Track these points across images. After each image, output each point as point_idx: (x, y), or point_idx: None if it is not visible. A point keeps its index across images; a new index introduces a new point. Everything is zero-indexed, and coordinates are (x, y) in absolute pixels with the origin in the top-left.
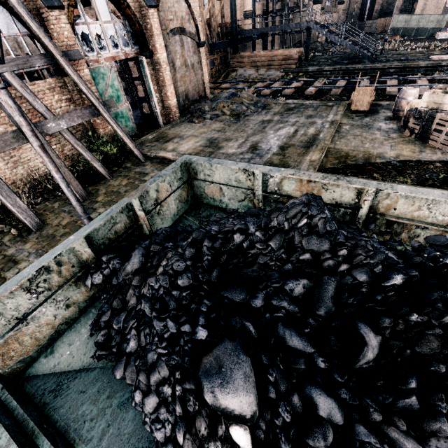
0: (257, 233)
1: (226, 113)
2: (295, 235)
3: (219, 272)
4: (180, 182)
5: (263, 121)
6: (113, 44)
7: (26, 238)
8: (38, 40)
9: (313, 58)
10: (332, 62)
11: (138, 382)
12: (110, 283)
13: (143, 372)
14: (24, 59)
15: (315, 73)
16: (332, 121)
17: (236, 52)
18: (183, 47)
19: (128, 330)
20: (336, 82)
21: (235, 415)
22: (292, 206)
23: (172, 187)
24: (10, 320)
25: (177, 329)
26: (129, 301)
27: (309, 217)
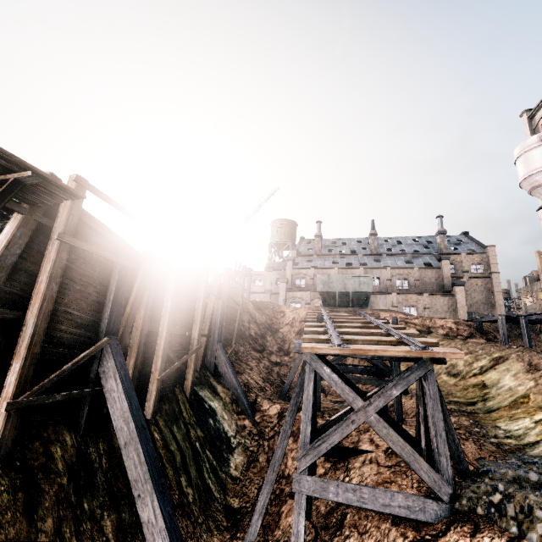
0: None
1: None
2: None
3: None
4: None
5: None
6: None
7: None
8: None
9: None
10: None
11: None
12: None
13: None
14: None
15: None
16: None
17: None
18: None
19: None
20: None
21: None
22: None
23: None
24: None
25: None
26: None
27: None
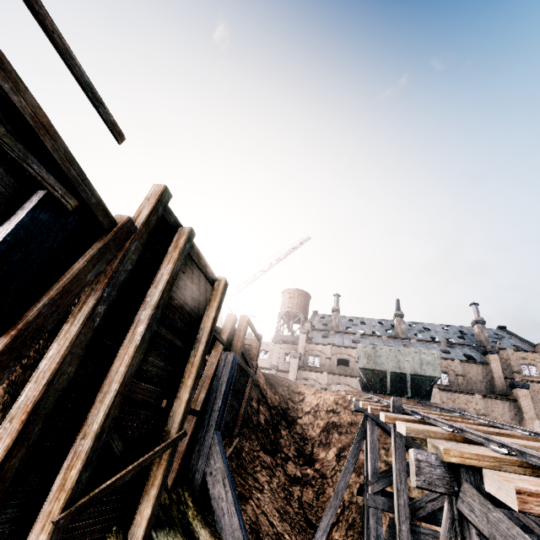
0: None
1: None
2: None
3: None
4: None
5: None
6: None
7: None
8: None
9: None
10: None
11: None
12: None
13: None
14: None
15: None
16: None
17: None
18: None
19: None
20: None
21: None
22: None
23: None
24: None
25: None
26: None
27: None
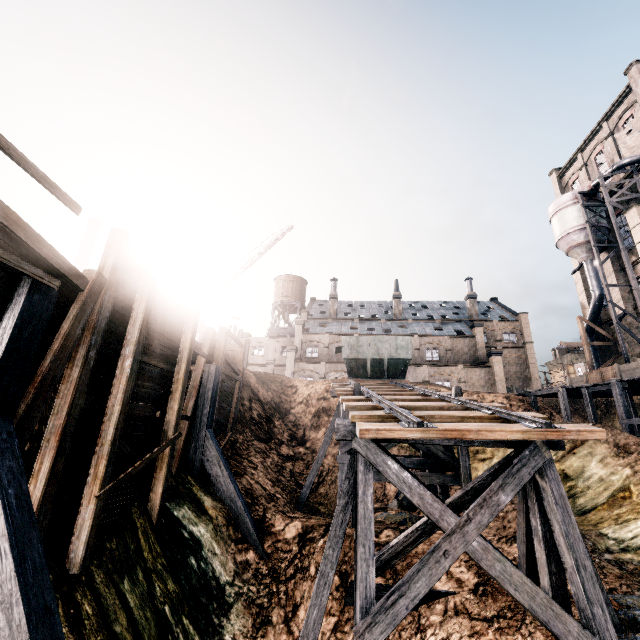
0: None
1: None
2: None
3: None
4: None
5: None
6: None
7: None
8: None
9: None
10: None
11: None
12: None
13: None
14: None
15: None
16: None
17: None
18: None
19: None
20: None
21: None
22: None
23: None
24: None
25: None
26: None
27: None
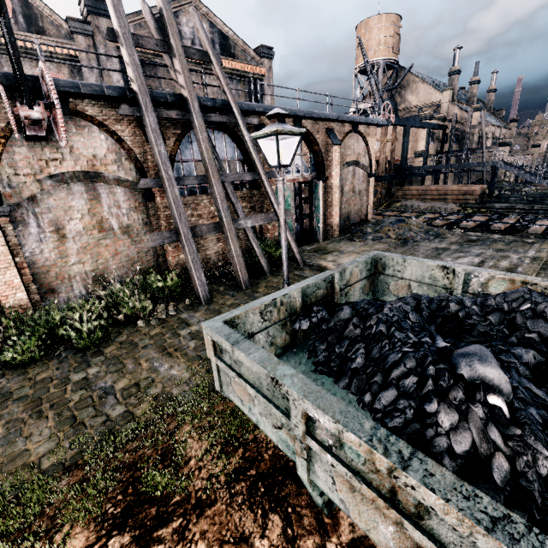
0: (474, 306)
1: (391, 237)
2: (517, 316)
3: (435, 329)
4: (368, 273)
5: (437, 248)
6: (296, 170)
7: (197, 308)
8: (247, 164)
9: (499, 196)
10: (526, 201)
11: (370, 385)
12: (318, 329)
13: (380, 372)
14: (240, 175)
15: (503, 210)
16: (534, 257)
17: (402, 185)
18: (354, 176)
19: (352, 352)
20: (534, 221)
21: (493, 384)
22: (511, 291)
23: (361, 275)
24: (245, 332)
25: (418, 339)
26: (346, 336)
27: (532, 303)
